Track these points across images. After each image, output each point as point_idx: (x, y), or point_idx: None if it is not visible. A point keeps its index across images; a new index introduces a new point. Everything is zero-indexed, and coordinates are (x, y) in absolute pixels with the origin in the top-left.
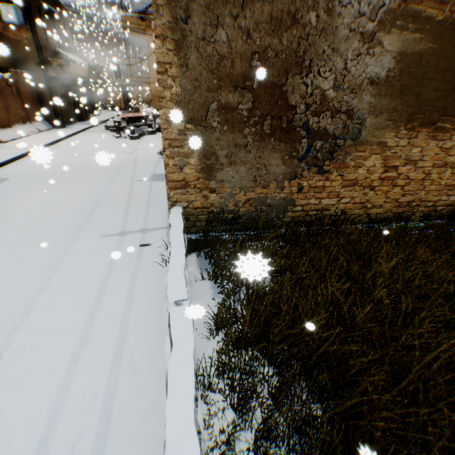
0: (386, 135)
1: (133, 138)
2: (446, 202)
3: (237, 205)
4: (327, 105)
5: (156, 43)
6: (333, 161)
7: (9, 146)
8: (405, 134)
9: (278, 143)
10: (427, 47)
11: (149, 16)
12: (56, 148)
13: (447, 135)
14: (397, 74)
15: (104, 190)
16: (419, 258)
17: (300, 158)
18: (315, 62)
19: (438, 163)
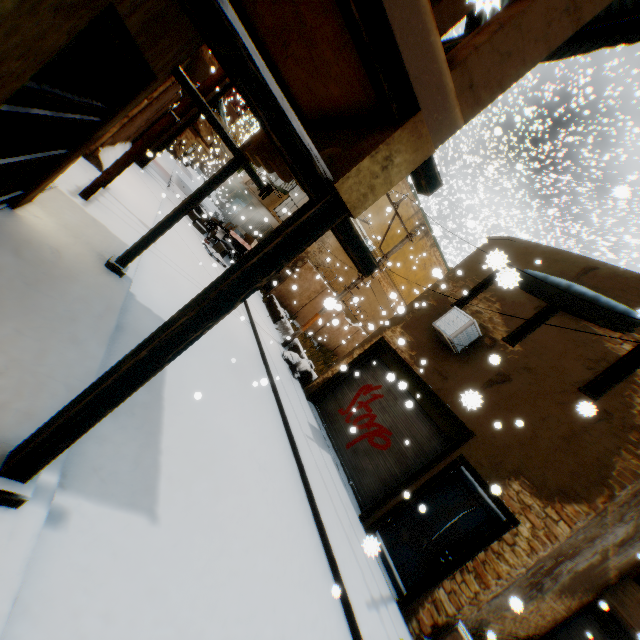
0: (549, 594)
1: None
2: (518, 633)
3: (473, 619)
4: (557, 575)
5: (564, 526)
6: (525, 602)
7: (116, 194)
8: (552, 595)
9: (527, 588)
10: (595, 562)
11: (453, 347)
12: (163, 239)
13: (557, 599)
14: (581, 569)
15: (281, 436)
16: None
17: (522, 597)
18: (577, 556)
19: (541, 611)
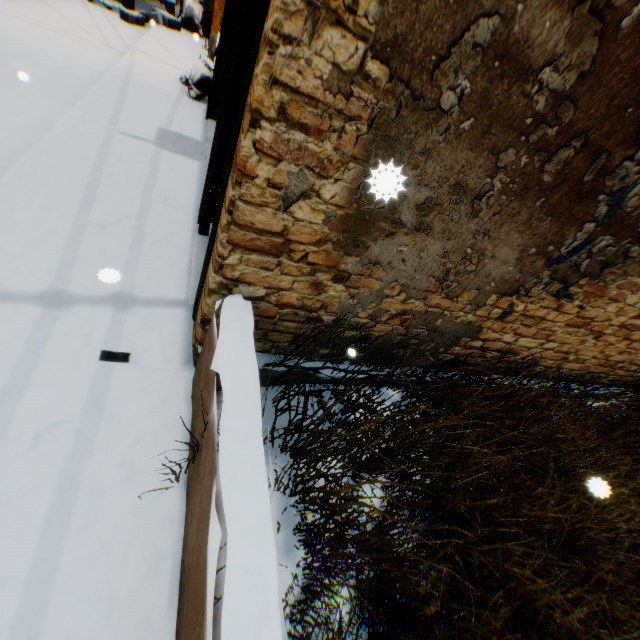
0: None
1: (128, 19)
2: None
3: (376, 316)
4: None
5: None
6: (592, 281)
7: None
8: None
9: (541, 215)
10: None
11: None
12: None
13: None
14: None
15: (28, 128)
16: (629, 484)
17: (552, 259)
18: None
19: None
